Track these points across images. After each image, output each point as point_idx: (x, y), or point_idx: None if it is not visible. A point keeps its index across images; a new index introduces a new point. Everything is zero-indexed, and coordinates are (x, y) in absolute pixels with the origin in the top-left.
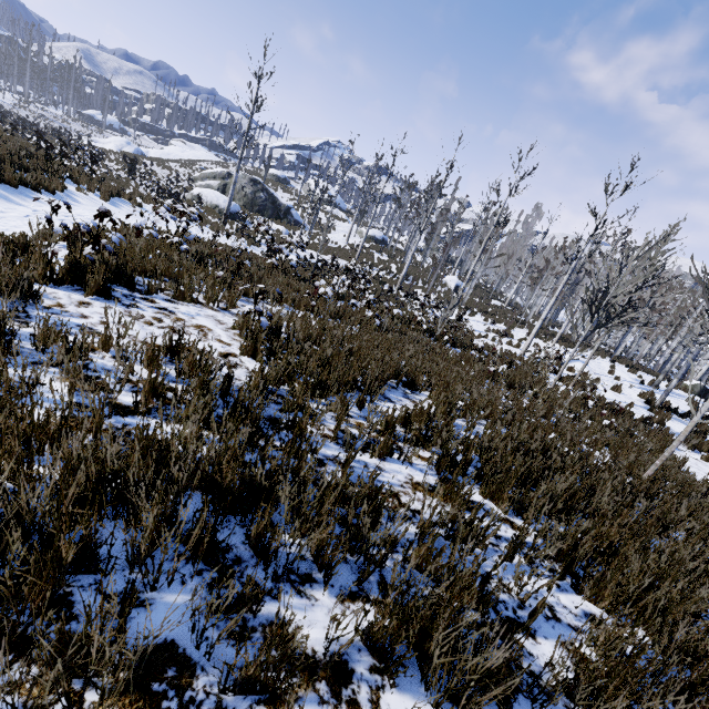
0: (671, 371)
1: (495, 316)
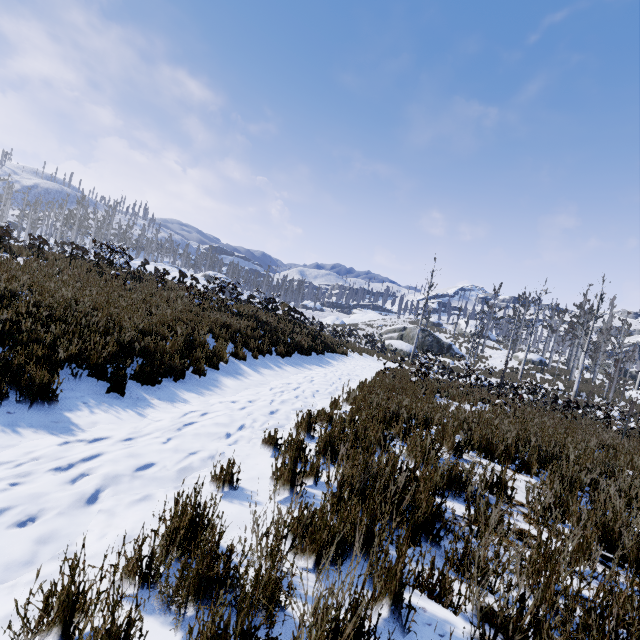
0: None
1: None
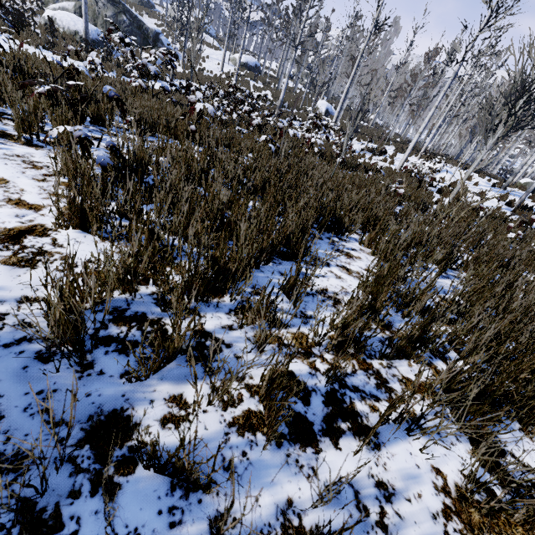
0: (498, 172)
1: (365, 135)
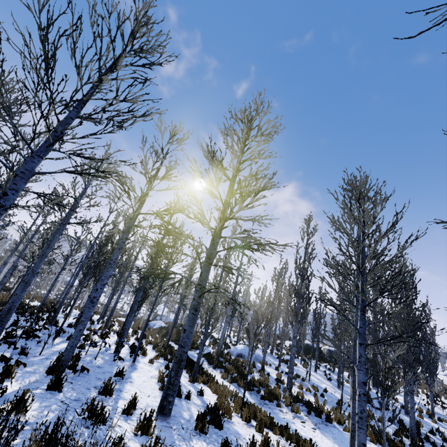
0: None
1: None
